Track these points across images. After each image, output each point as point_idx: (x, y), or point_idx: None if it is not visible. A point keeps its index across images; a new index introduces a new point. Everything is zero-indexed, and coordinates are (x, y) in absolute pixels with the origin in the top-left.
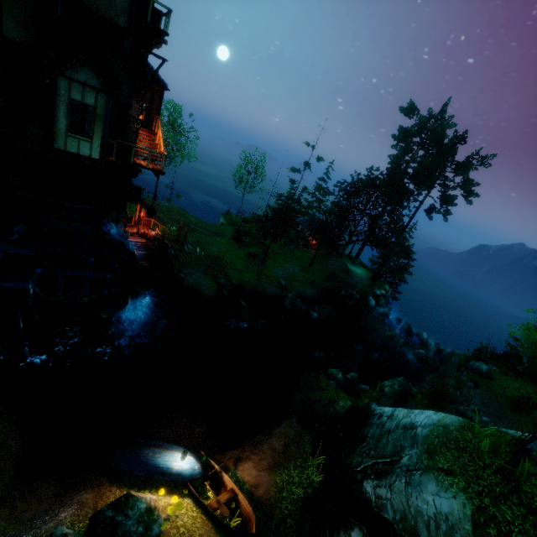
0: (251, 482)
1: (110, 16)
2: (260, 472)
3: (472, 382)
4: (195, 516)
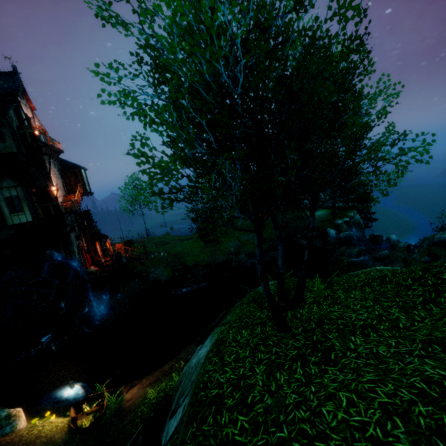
0: (128, 398)
1: (7, 151)
2: (139, 390)
3: (428, 255)
4: (60, 425)
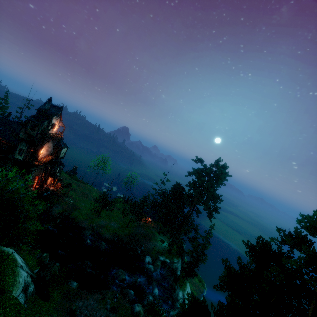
0: None
1: (33, 134)
2: None
3: (113, 306)
4: None
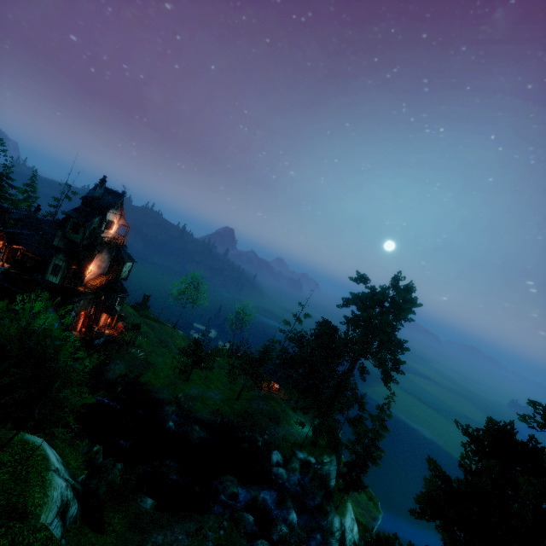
0: None
1: (76, 240)
2: None
3: (217, 544)
4: None
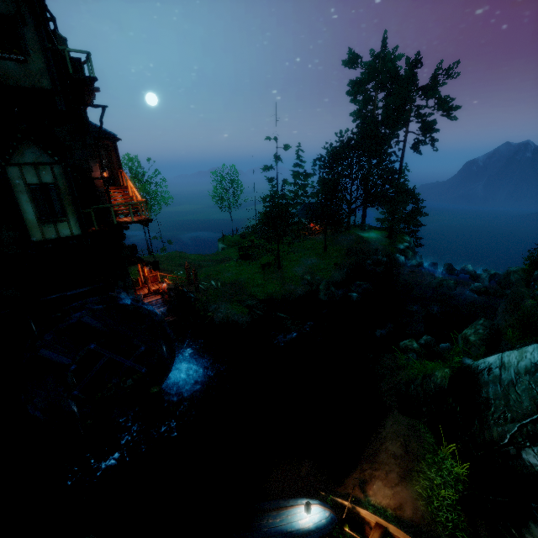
0: (391, 504)
1: (31, 83)
2: (395, 489)
3: None
4: None
